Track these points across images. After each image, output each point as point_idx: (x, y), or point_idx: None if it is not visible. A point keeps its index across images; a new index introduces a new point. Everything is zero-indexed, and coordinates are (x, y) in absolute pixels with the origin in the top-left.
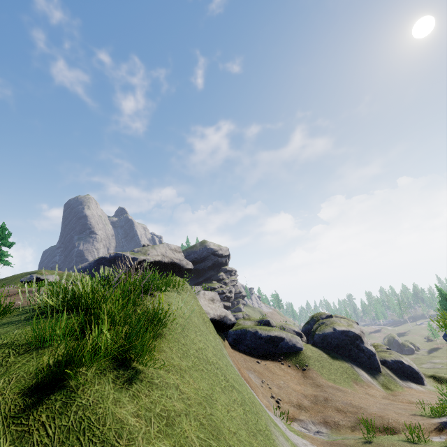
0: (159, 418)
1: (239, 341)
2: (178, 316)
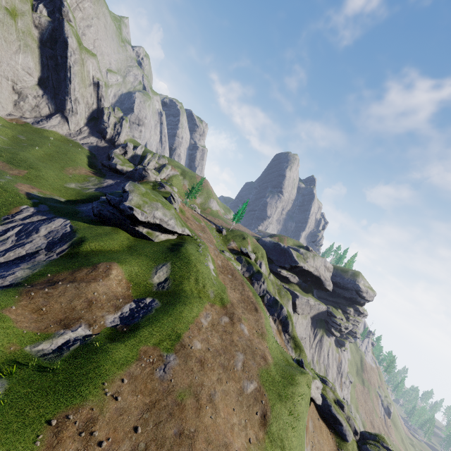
0: (290, 446)
1: None
2: (301, 412)
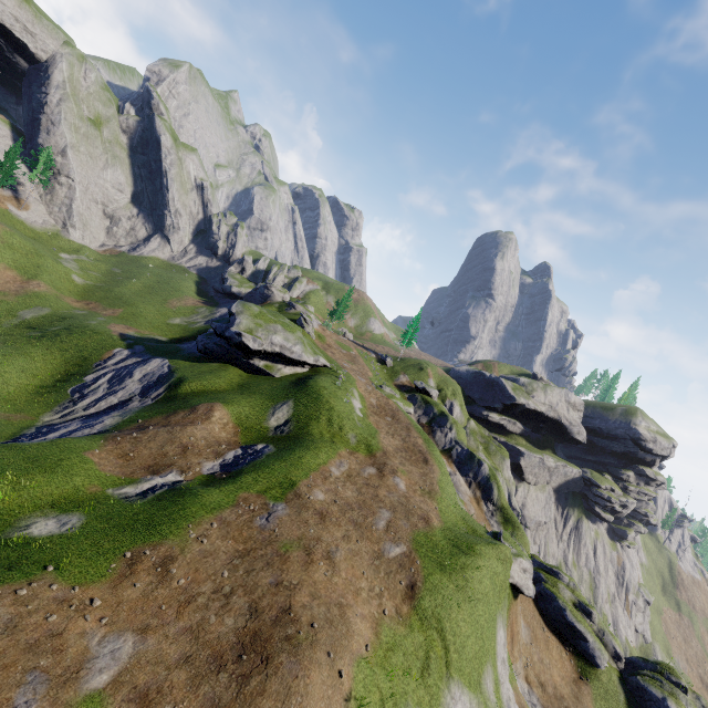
0: (453, 631)
1: (543, 597)
2: (480, 592)
